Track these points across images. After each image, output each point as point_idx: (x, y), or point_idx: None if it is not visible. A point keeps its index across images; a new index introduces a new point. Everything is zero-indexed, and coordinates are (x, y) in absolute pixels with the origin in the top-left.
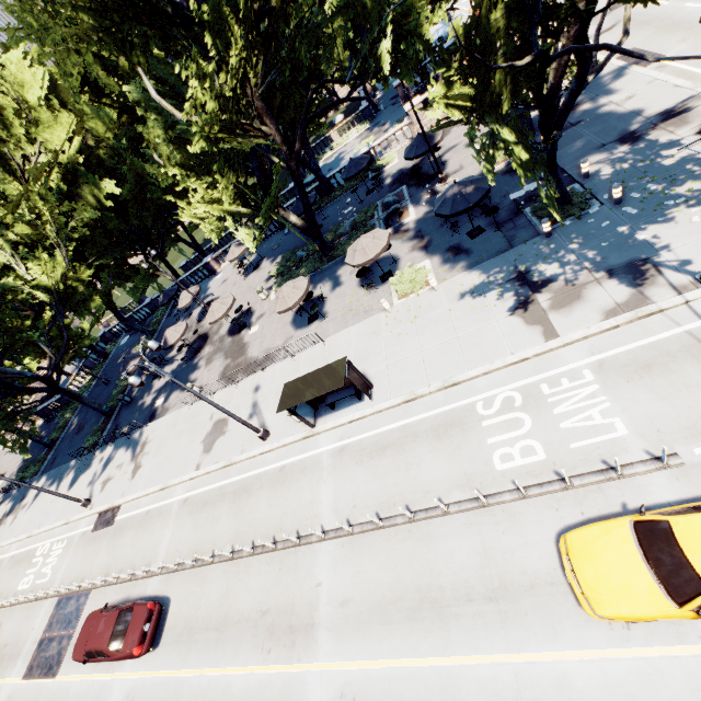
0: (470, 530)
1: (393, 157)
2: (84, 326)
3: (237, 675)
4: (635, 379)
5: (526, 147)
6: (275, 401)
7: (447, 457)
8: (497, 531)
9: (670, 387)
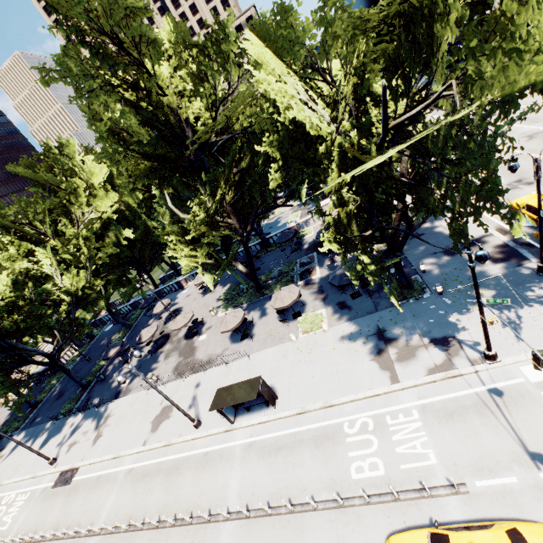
0: (330, 525)
1: (311, 230)
2: (86, 319)
3: None
4: (444, 422)
5: (377, 263)
6: (209, 397)
7: (321, 462)
8: (348, 529)
9: (464, 431)
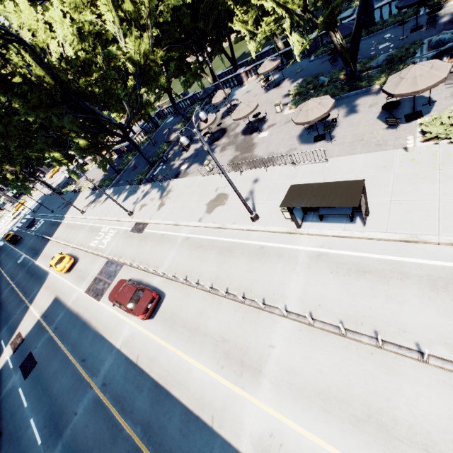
0: (449, 391)
1: None
2: (150, 100)
3: (196, 367)
4: None
5: None
6: (269, 195)
7: (440, 311)
8: None
9: None
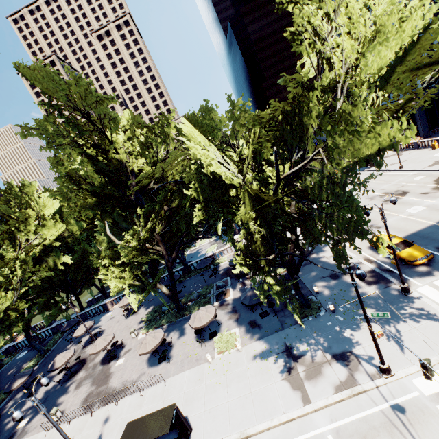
0: None
1: (225, 259)
2: None
3: None
4: None
5: (280, 284)
6: (117, 435)
7: None
8: None
9: None
